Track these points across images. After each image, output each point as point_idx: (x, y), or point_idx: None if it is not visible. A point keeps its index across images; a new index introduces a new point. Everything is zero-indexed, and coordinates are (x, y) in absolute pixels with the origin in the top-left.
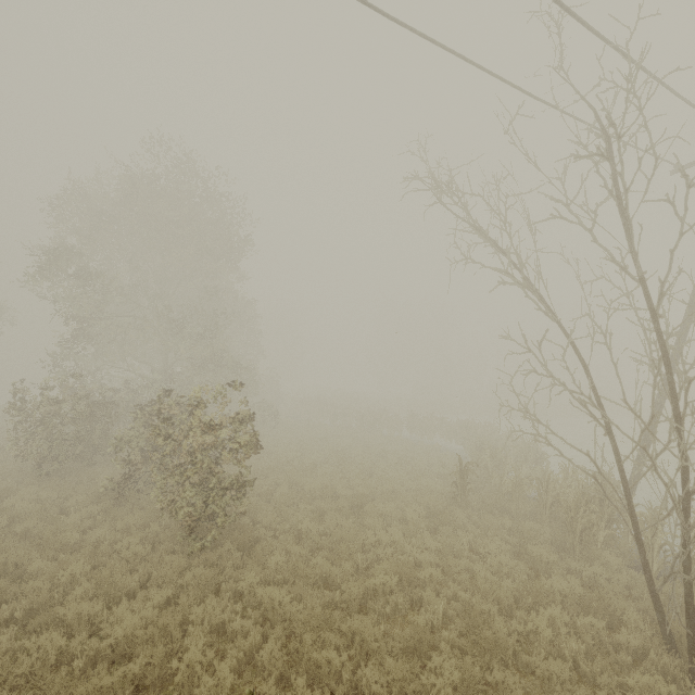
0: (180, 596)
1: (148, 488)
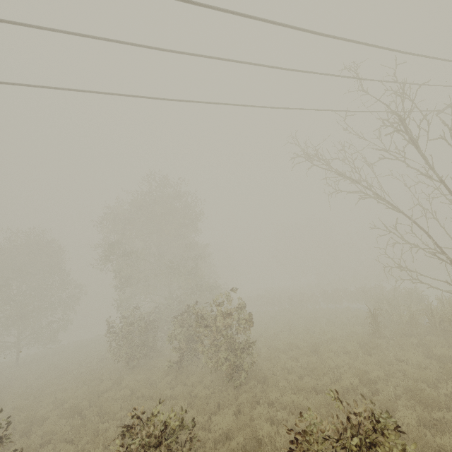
0: (244, 406)
1: (189, 363)
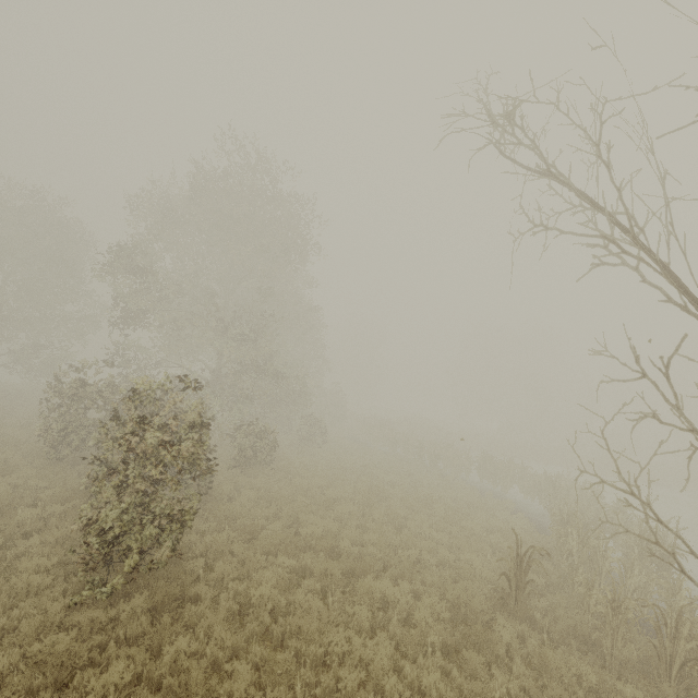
0: None
1: None
